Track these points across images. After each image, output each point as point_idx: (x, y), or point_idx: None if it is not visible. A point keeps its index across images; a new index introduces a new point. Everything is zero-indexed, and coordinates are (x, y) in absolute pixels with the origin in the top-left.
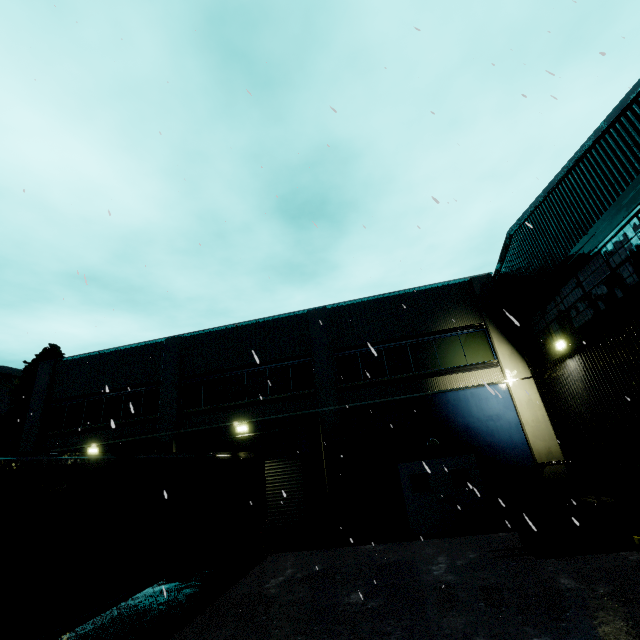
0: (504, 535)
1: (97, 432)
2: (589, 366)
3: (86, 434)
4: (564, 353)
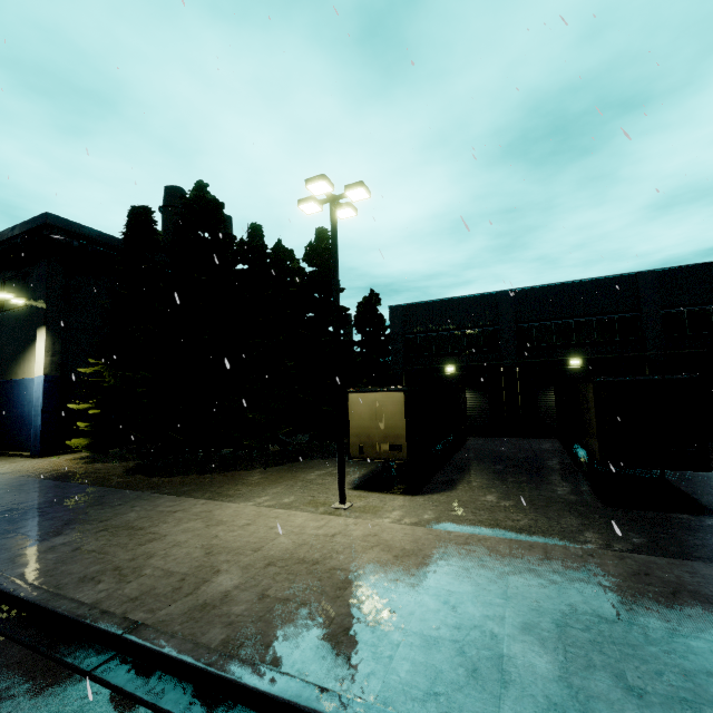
0: None
1: (449, 357)
2: None
3: (440, 358)
4: None
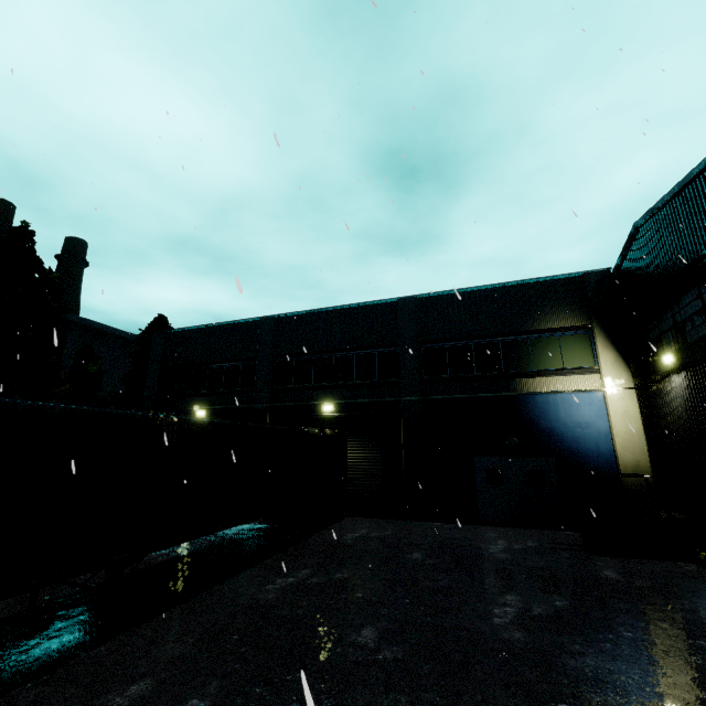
0: (570, 534)
1: (203, 397)
2: (693, 385)
3: (194, 398)
4: (671, 368)
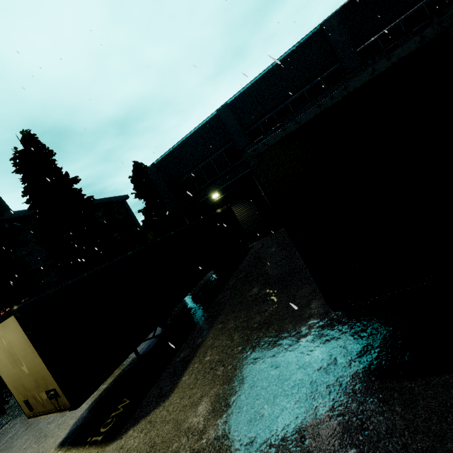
0: None
1: (210, 187)
2: None
3: (204, 191)
4: None
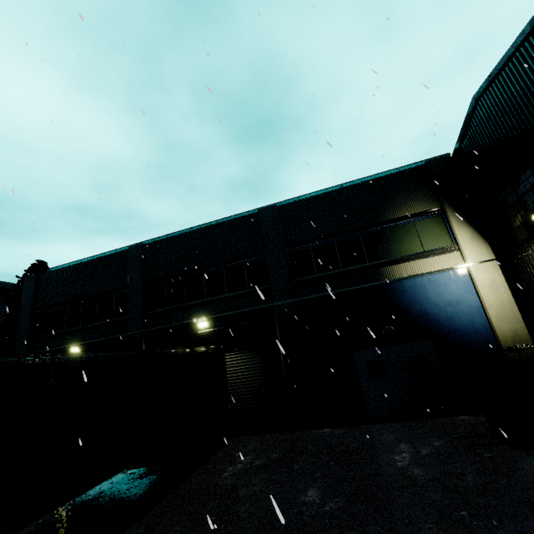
0: (467, 419)
1: (77, 333)
2: None
3: (68, 336)
4: None
